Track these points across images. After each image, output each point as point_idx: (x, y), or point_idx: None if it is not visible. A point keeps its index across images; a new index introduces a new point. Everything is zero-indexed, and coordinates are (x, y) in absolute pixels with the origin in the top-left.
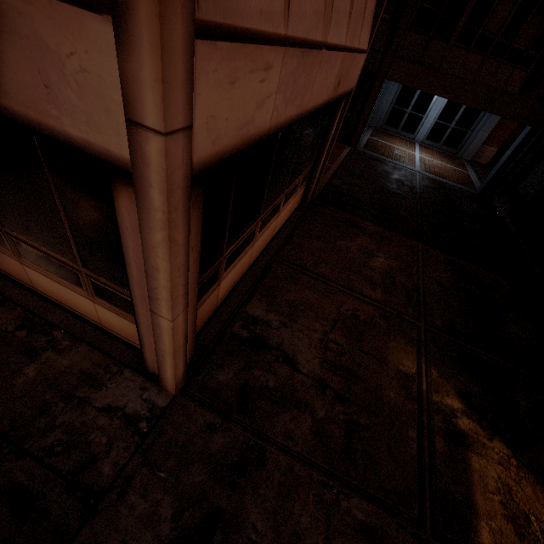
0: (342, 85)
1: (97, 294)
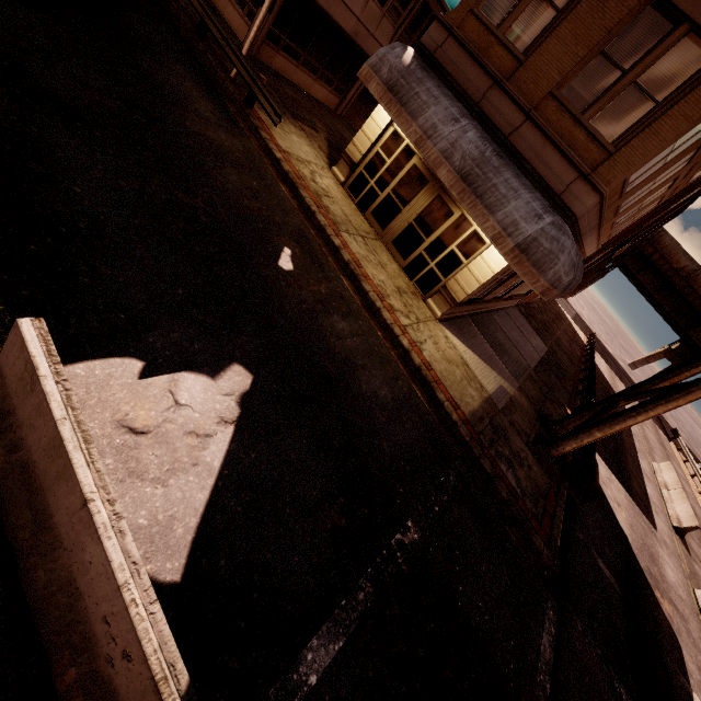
0: (361, 41)
1: (246, 15)
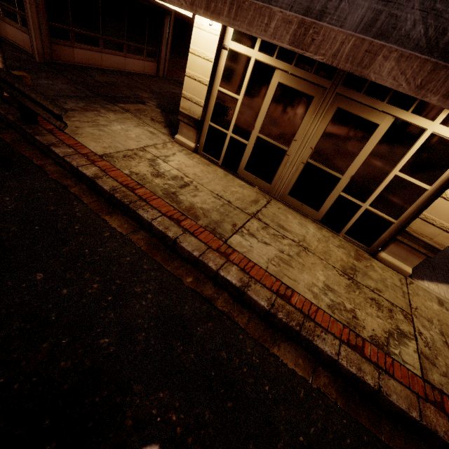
0: None
1: (22, 25)
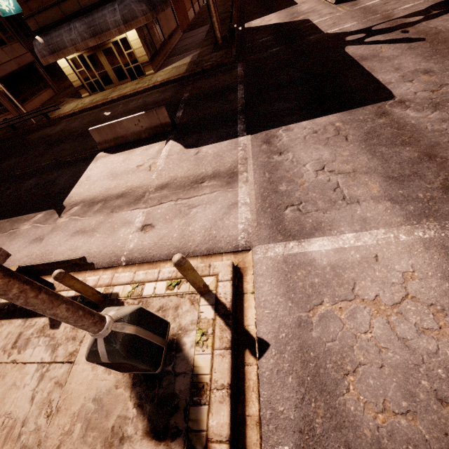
0: (22, 63)
1: (5, 113)
